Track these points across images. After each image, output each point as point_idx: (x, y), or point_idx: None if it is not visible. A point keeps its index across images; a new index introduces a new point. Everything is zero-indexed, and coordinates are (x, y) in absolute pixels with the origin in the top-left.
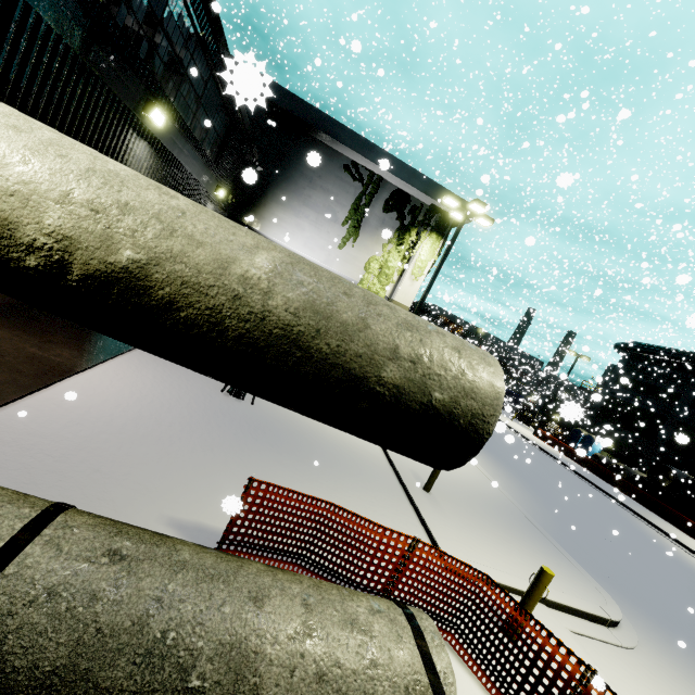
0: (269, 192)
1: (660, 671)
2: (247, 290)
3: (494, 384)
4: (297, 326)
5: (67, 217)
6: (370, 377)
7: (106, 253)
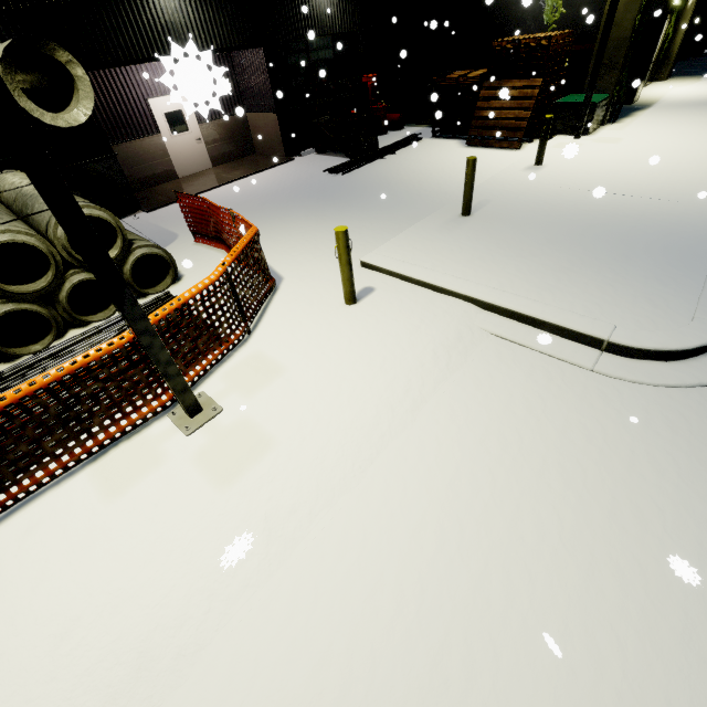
0: None
1: (652, 415)
2: None
3: None
4: None
5: None
6: None
7: None
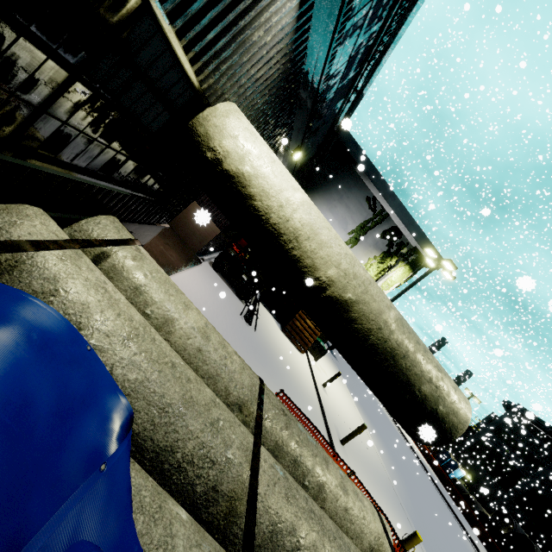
0: (311, 193)
1: None
2: (384, 327)
3: (467, 414)
4: (397, 350)
5: (336, 273)
6: (416, 386)
7: (342, 292)
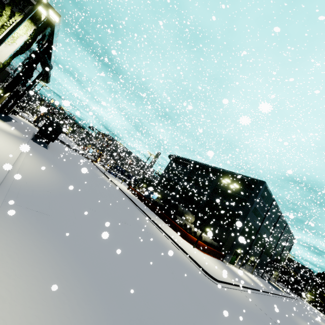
0: None
1: None
2: None
3: None
4: None
5: None
6: None
7: None
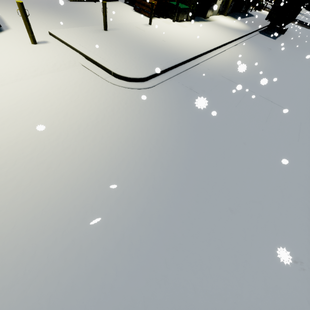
0: None
1: (111, 91)
2: None
3: None
4: None
5: None
6: None
7: None
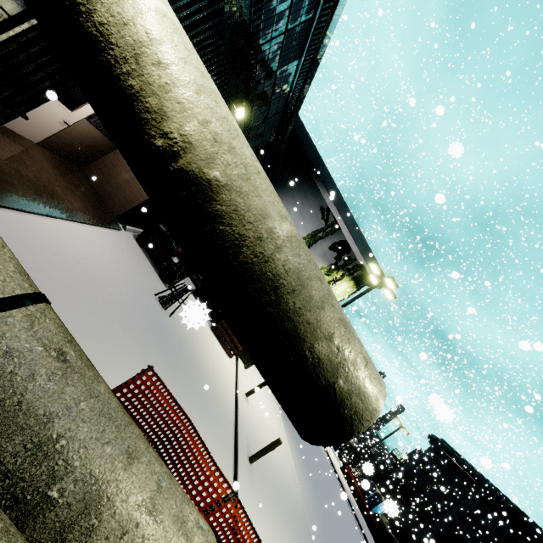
0: None
1: None
2: (268, 238)
3: (379, 399)
4: (283, 279)
5: (199, 133)
6: (307, 341)
7: (205, 165)
